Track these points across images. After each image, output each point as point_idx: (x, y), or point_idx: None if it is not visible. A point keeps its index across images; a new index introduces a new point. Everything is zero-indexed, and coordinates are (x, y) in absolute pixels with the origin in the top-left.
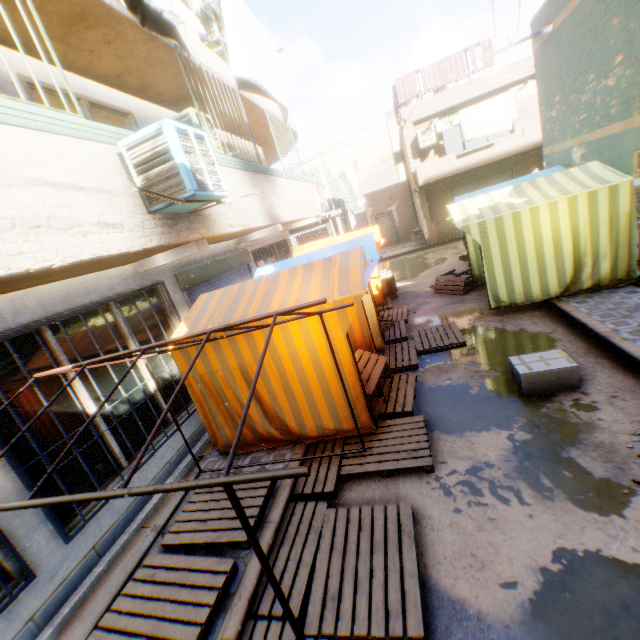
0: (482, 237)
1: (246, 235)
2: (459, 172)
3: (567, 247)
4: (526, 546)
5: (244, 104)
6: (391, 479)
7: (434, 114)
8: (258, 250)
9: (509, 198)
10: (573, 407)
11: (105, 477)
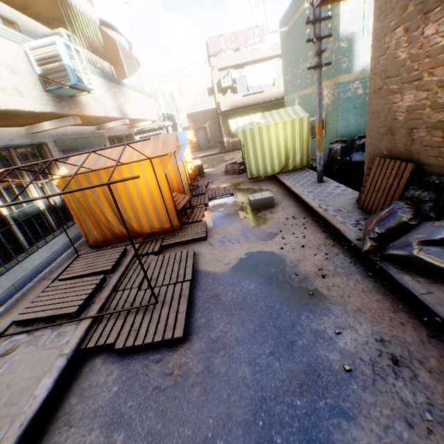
0: (244, 138)
1: (104, 124)
2: (244, 106)
3: (283, 147)
4: (237, 254)
5: (101, 34)
6: (187, 245)
7: (231, 66)
8: (112, 137)
9: (259, 119)
10: (270, 213)
11: (16, 252)
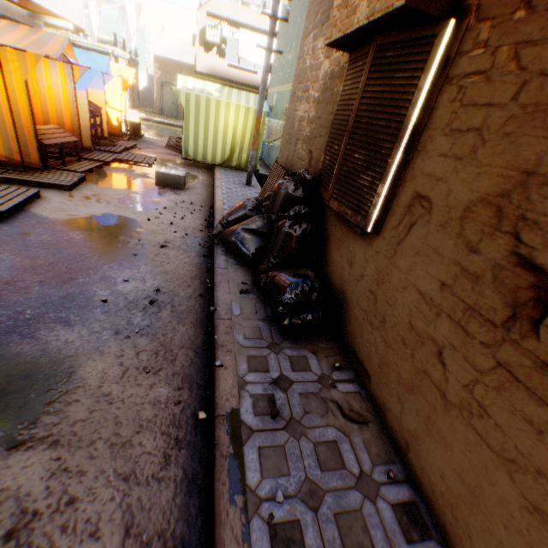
0: (187, 105)
1: None
2: (227, 79)
3: (230, 136)
4: (94, 211)
5: None
6: (39, 188)
7: (225, 18)
8: None
9: (214, 91)
10: (172, 193)
11: None
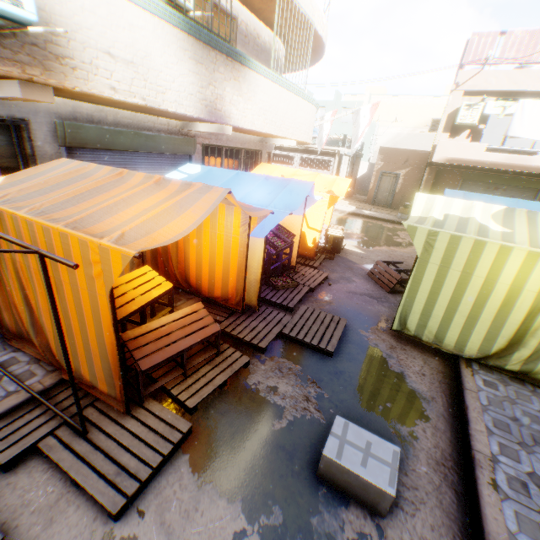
0: (425, 249)
1: (192, 122)
2: (479, 166)
3: (517, 315)
4: None
5: None
6: (75, 490)
7: (492, 91)
8: (217, 147)
9: (489, 219)
10: None
11: None
